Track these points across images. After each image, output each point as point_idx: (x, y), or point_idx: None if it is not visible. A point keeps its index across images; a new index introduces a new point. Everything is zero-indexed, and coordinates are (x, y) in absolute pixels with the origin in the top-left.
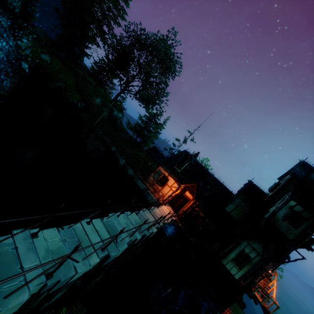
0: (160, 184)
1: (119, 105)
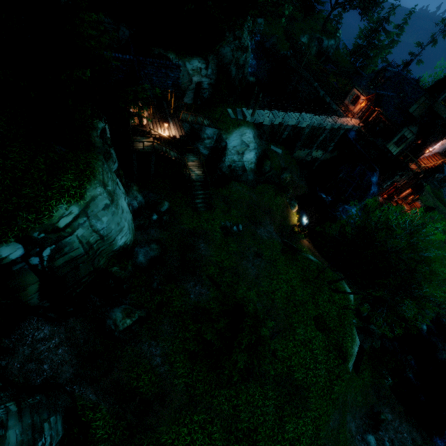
0: (352, 104)
1: (337, 22)
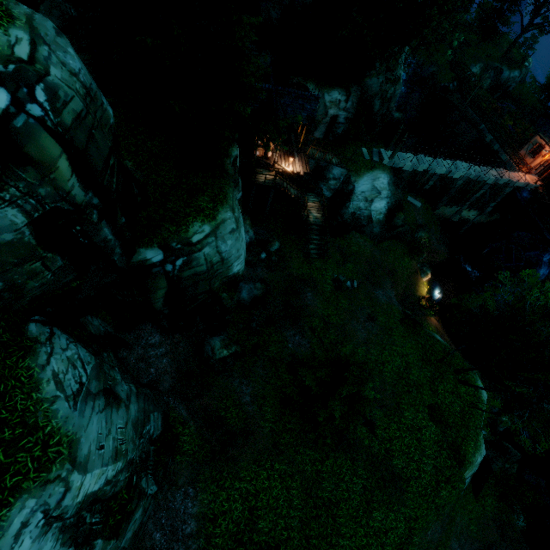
0: (531, 156)
1: (528, 47)
